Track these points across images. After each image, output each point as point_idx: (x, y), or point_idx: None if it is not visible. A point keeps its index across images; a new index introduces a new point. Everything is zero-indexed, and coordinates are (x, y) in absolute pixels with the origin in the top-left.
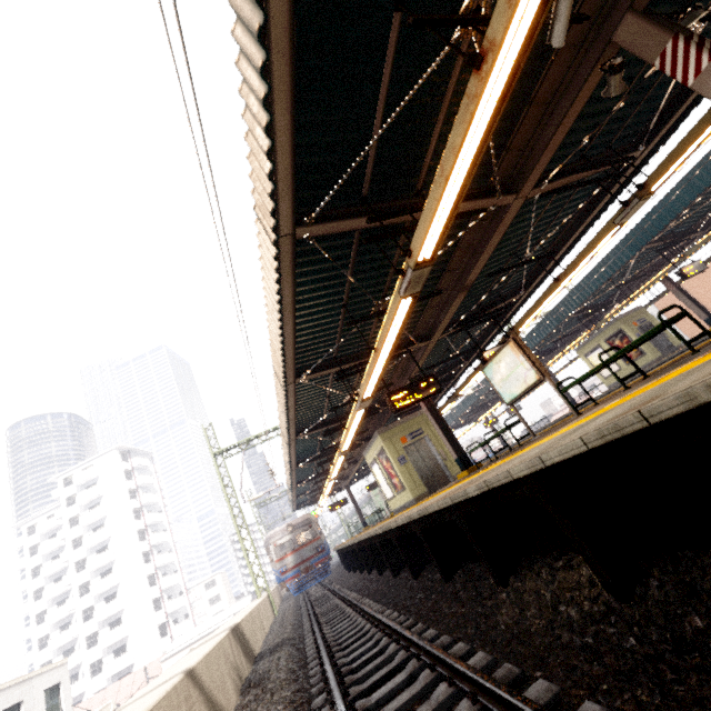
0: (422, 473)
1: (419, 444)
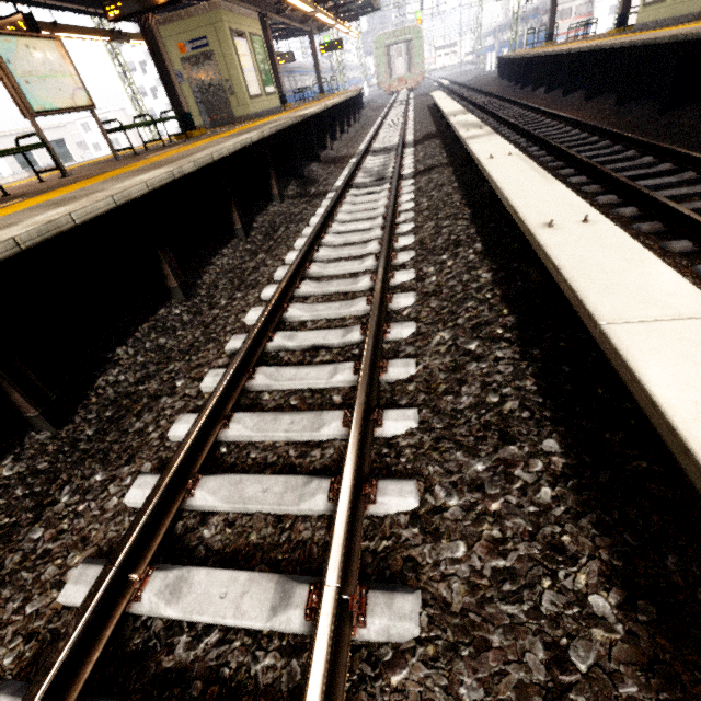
0: (209, 101)
1: (208, 60)
